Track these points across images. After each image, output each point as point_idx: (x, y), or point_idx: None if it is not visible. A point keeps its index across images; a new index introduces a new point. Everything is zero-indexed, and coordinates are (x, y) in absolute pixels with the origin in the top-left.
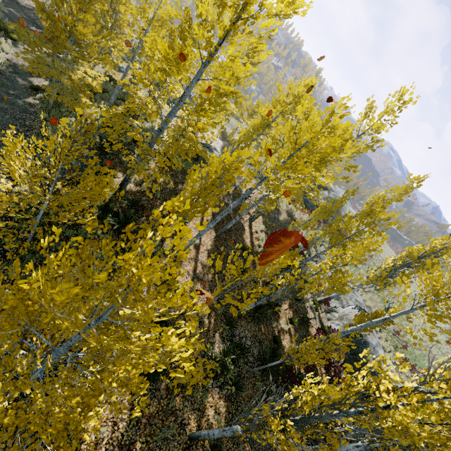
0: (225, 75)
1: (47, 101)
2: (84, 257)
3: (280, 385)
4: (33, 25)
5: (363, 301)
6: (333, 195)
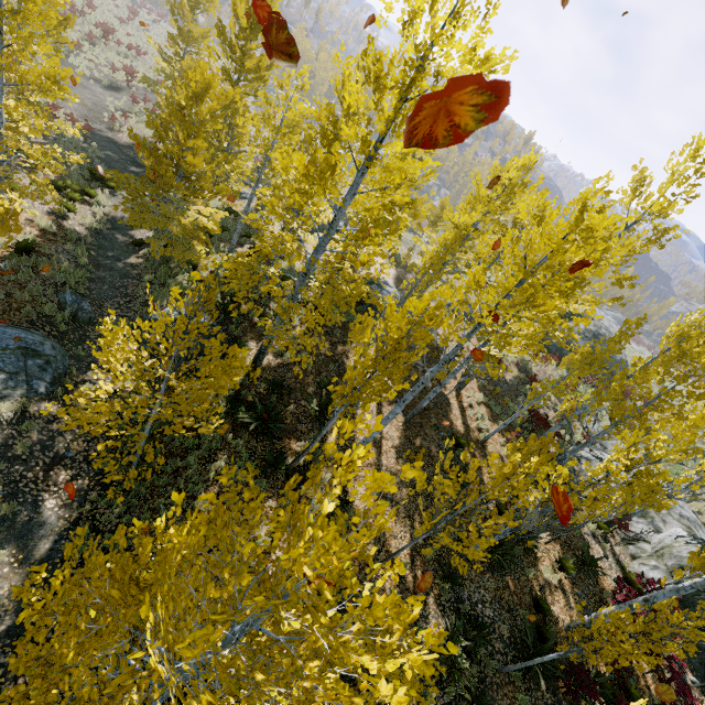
0: (395, 182)
1: (153, 257)
2: (219, 524)
3: (563, 699)
4: (133, 165)
5: (694, 514)
6: (594, 326)
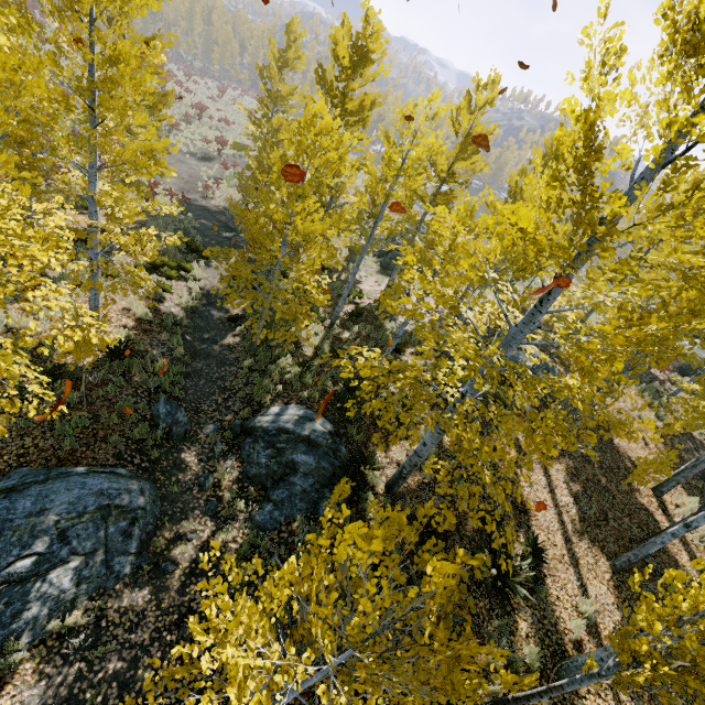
0: None
1: (250, 334)
2: None
3: None
4: (226, 230)
5: None
6: None
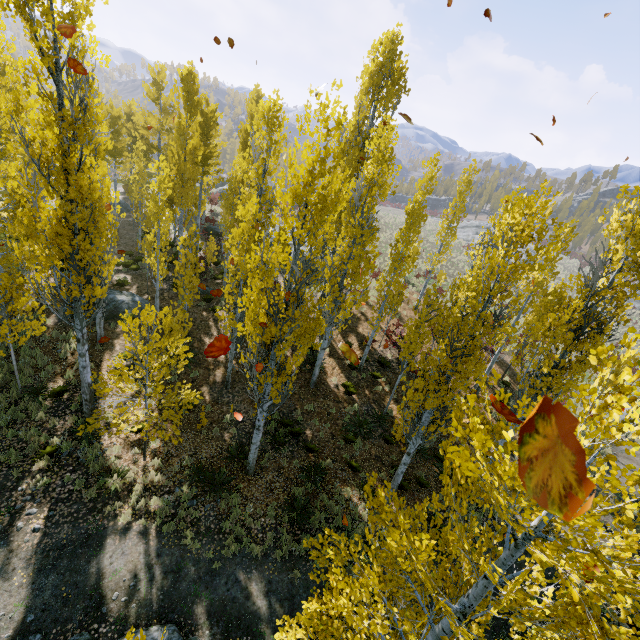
0: None
1: None
2: None
3: None
4: None
5: None
6: None
